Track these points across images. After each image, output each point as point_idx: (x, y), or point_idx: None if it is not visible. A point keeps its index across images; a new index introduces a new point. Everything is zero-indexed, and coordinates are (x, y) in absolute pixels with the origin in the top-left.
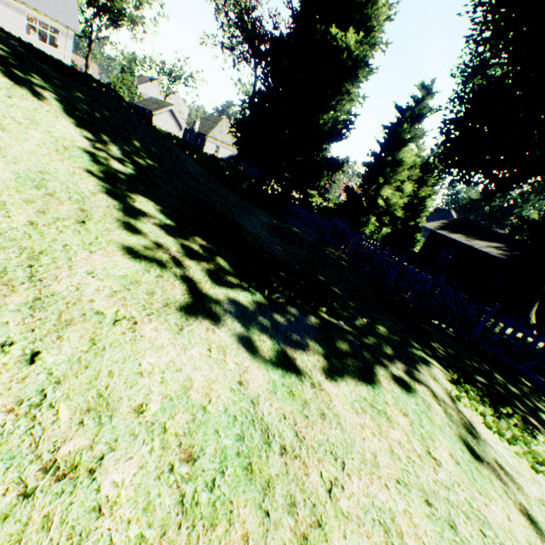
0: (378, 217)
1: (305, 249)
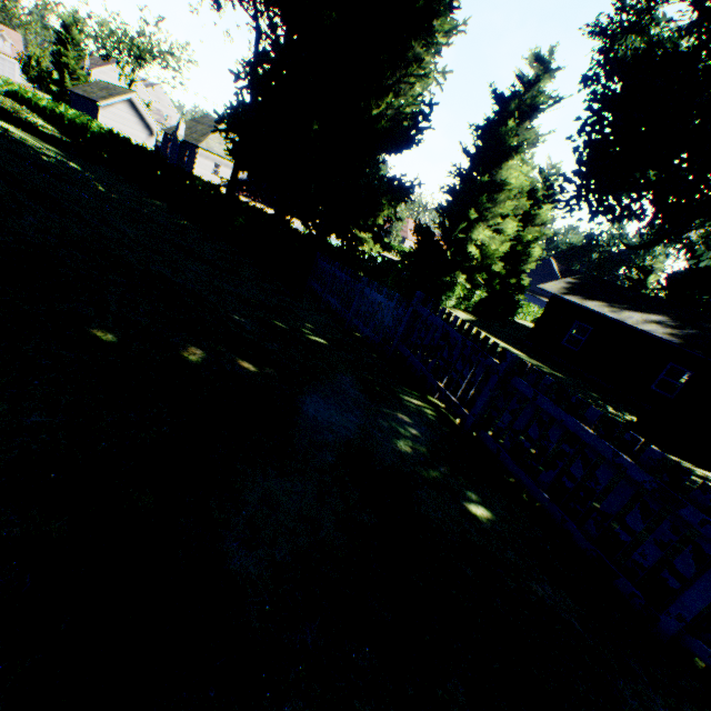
0: (469, 274)
1: None
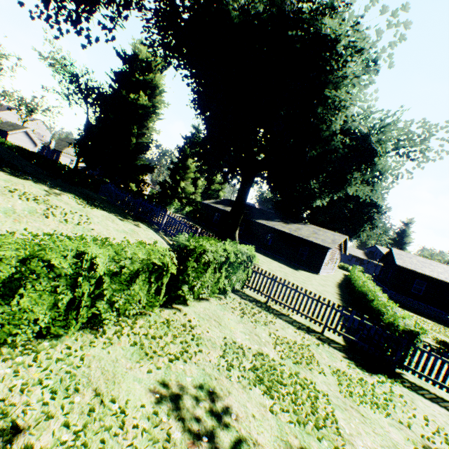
0: (181, 200)
1: (58, 181)
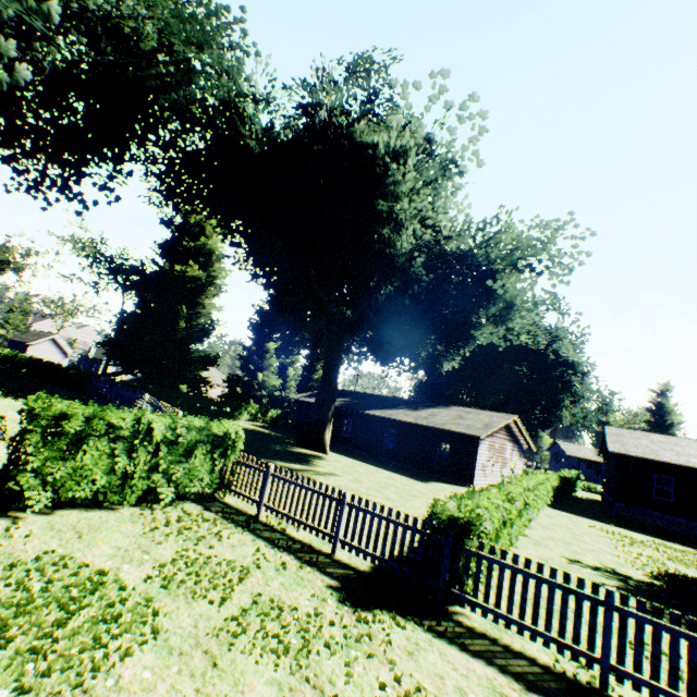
0: (260, 400)
1: None
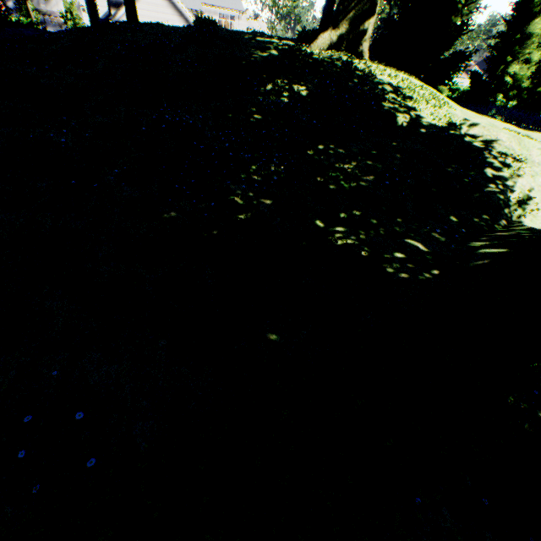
0: (504, 94)
1: None
